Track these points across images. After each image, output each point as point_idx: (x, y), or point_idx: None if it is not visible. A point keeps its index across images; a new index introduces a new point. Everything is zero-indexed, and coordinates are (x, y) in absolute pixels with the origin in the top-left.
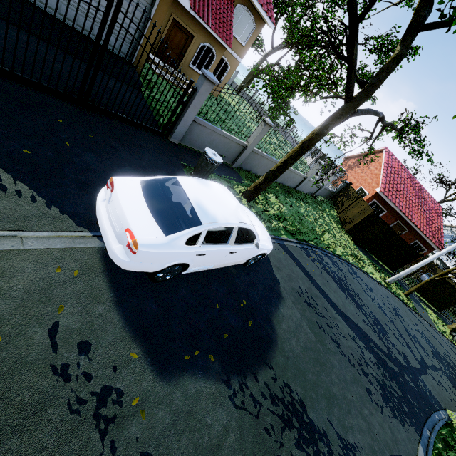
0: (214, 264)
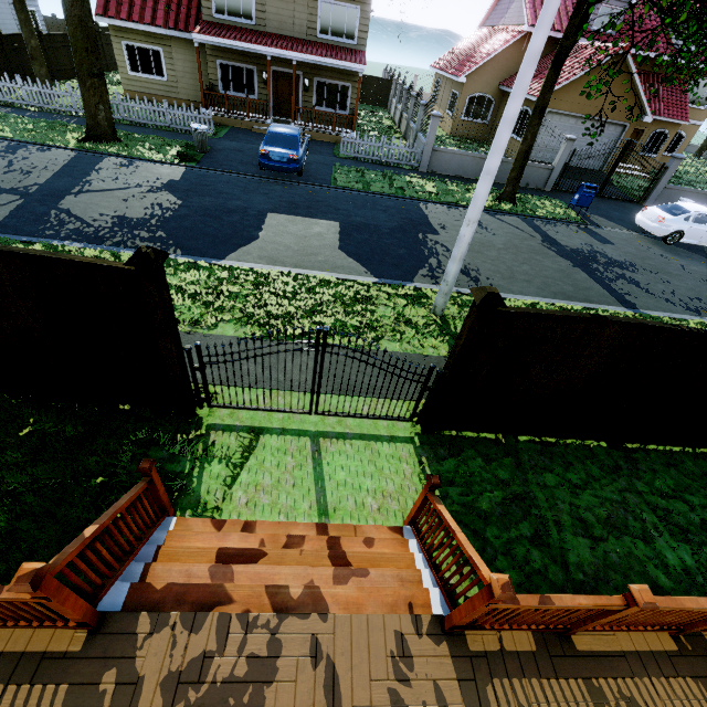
0: (697, 241)
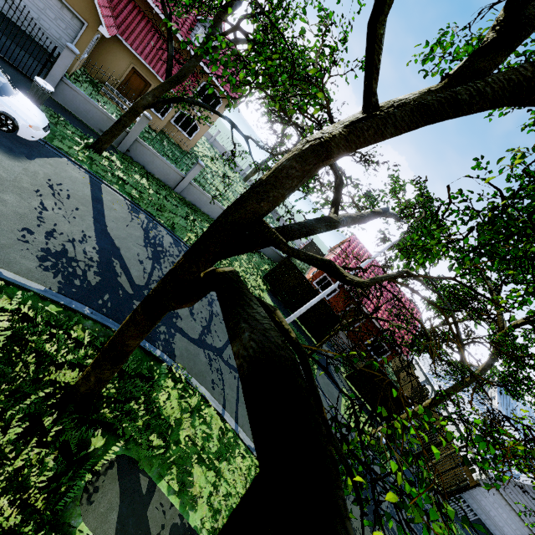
0: None
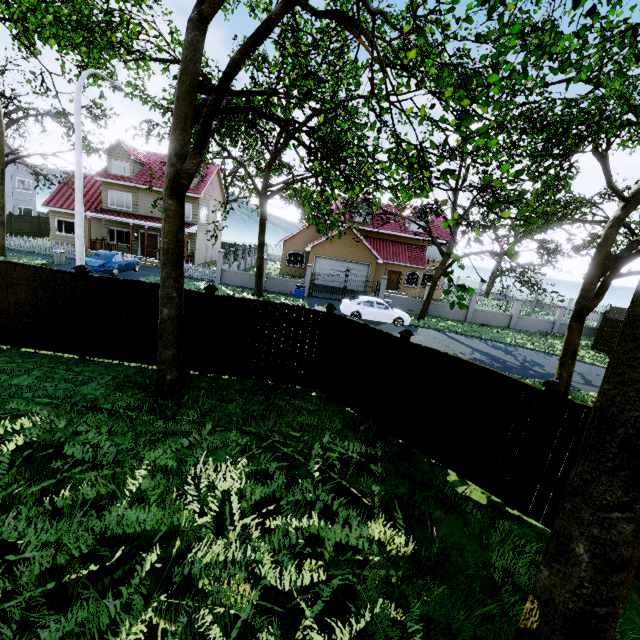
0: (374, 318)
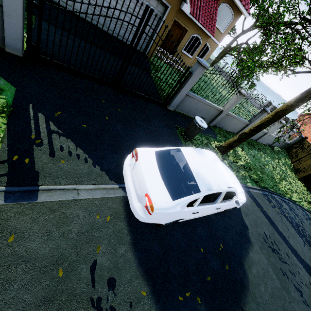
0: (201, 214)
